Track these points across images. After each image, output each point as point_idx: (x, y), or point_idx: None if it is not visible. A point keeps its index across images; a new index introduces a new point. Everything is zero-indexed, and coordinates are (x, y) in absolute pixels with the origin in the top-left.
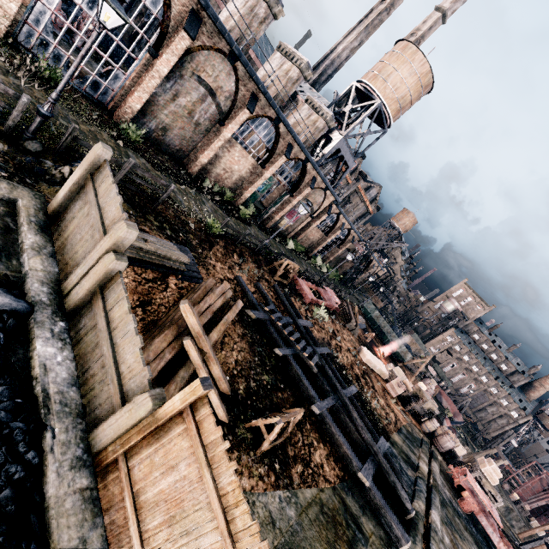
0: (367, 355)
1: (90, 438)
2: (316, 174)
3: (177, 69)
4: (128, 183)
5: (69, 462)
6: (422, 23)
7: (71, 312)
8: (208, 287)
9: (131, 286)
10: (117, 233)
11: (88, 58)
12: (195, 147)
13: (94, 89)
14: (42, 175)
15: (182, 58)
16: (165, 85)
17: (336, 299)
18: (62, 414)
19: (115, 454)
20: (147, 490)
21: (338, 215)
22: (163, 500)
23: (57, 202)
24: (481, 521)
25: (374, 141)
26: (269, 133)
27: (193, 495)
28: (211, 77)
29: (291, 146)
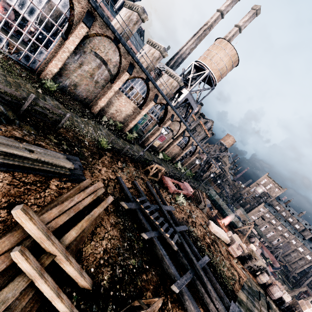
0: (214, 227)
1: None
2: (173, 112)
3: (80, 47)
4: (37, 113)
5: None
6: (228, 33)
7: None
8: (82, 187)
9: (3, 190)
10: None
11: (32, 48)
12: (96, 96)
13: (26, 60)
14: None
15: (83, 41)
16: (73, 57)
17: (191, 189)
18: None
19: None
20: None
21: (189, 137)
22: None
23: None
24: None
25: (207, 94)
26: (143, 88)
27: None
28: (103, 53)
29: (157, 95)
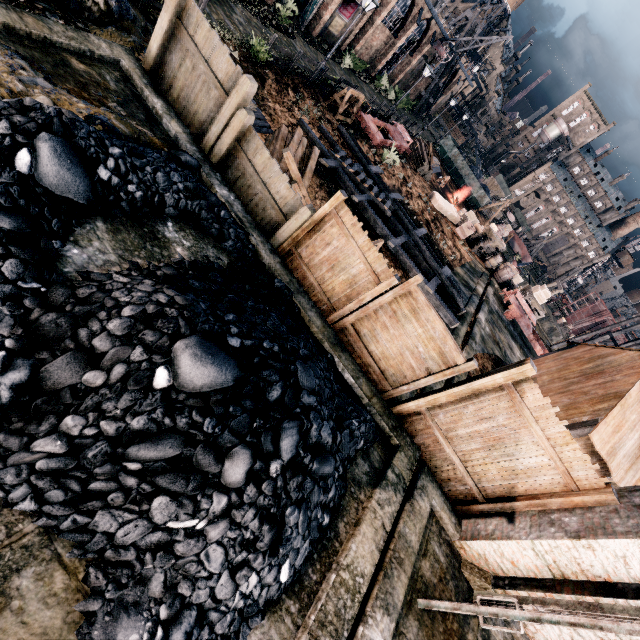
0: (439, 201)
1: (271, 241)
2: None
3: None
4: None
5: (269, 251)
6: None
7: (218, 166)
8: (284, 136)
9: None
10: (243, 89)
11: None
12: None
13: None
14: (80, 12)
15: None
16: None
17: (408, 138)
18: (252, 229)
19: (289, 246)
20: (315, 259)
21: None
22: (326, 261)
23: (152, 57)
24: (520, 323)
25: None
26: None
27: (344, 253)
28: None
29: None
